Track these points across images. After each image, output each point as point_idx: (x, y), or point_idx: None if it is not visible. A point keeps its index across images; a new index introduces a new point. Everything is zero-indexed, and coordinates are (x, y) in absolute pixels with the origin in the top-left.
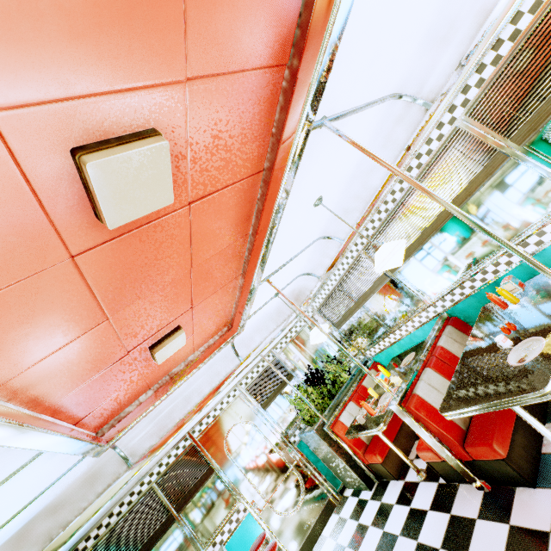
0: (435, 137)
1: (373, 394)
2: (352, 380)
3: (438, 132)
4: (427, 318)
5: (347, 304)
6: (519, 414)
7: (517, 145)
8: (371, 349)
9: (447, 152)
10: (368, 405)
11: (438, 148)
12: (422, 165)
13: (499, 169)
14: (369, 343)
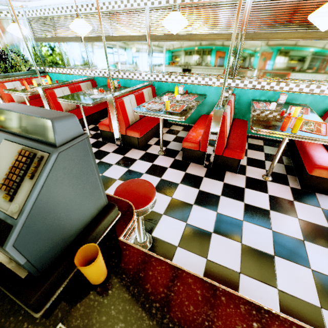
0: (138, 2)
1: (34, 84)
2: (27, 74)
3: (140, 1)
4: (86, 74)
5: (51, 33)
6: (81, 111)
7: (150, 39)
8: (51, 68)
9: (136, 14)
10: (27, 84)
11: (135, 8)
12: (127, 7)
13: (142, 41)
14: (52, 64)
